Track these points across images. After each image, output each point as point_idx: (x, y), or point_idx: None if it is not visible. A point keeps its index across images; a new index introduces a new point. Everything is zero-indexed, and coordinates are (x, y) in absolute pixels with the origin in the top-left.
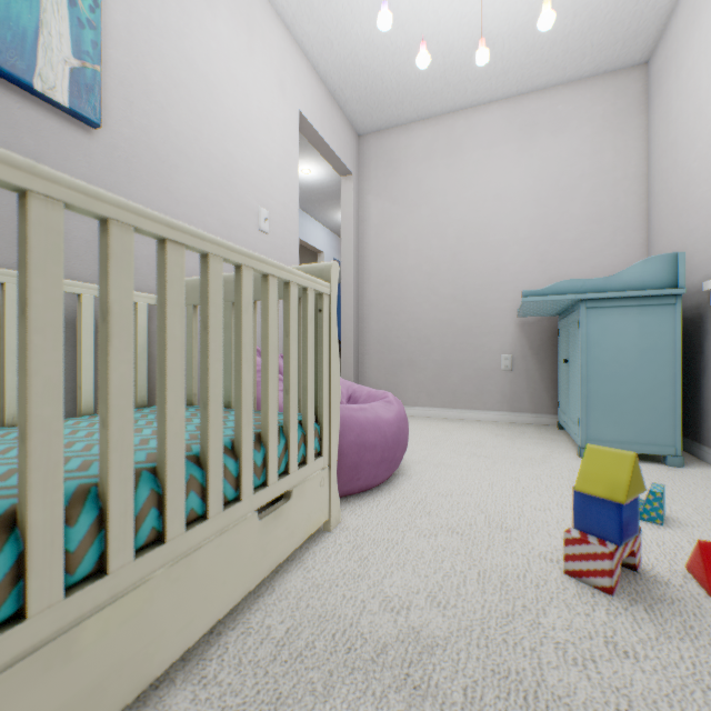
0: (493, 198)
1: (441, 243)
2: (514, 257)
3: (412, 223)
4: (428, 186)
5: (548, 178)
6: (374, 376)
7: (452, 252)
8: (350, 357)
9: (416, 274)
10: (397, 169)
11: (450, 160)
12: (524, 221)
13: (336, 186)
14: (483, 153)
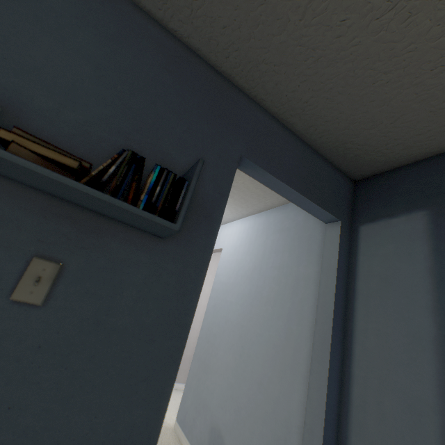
0: None
1: None
2: None
3: None
4: None
5: None
6: None
7: None
8: None
9: None
10: (216, 259)
11: None
12: None
13: None
14: None
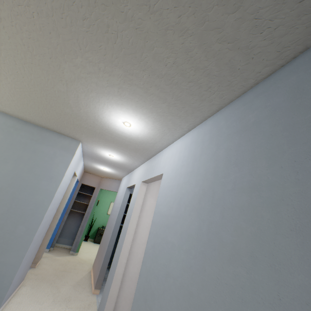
0: None
1: None
2: None
3: None
4: None
5: None
6: (122, 304)
7: None
8: (116, 293)
9: None
10: None
11: None
12: None
13: (115, 162)
14: None
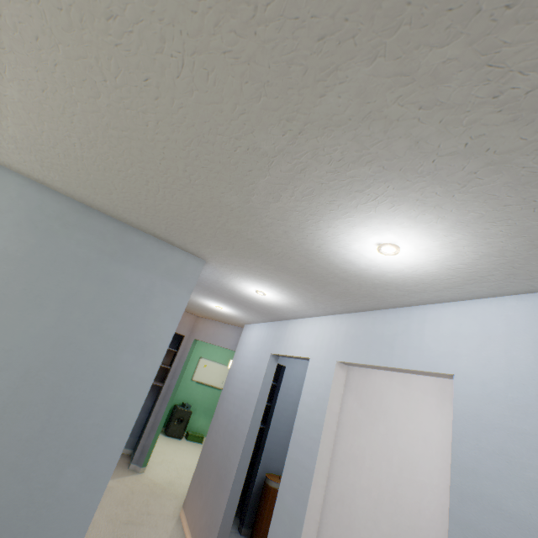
0: (423, 438)
1: (388, 468)
2: (429, 501)
3: (371, 436)
4: (387, 402)
5: (448, 437)
6: None
7: (394, 481)
8: None
9: (365, 498)
10: (368, 371)
11: (403, 388)
12: (436, 469)
13: (256, 303)
14: (421, 395)
